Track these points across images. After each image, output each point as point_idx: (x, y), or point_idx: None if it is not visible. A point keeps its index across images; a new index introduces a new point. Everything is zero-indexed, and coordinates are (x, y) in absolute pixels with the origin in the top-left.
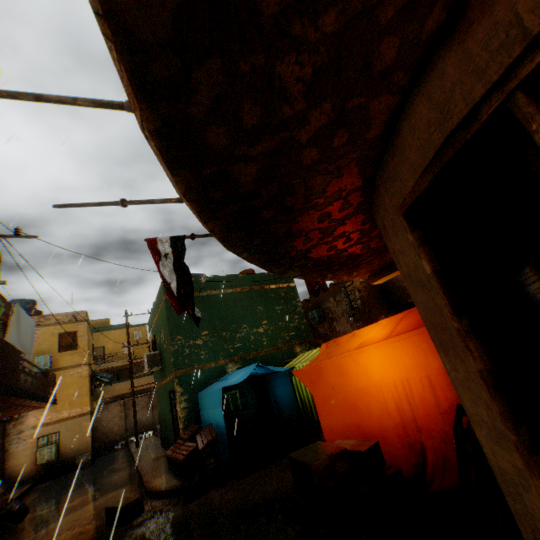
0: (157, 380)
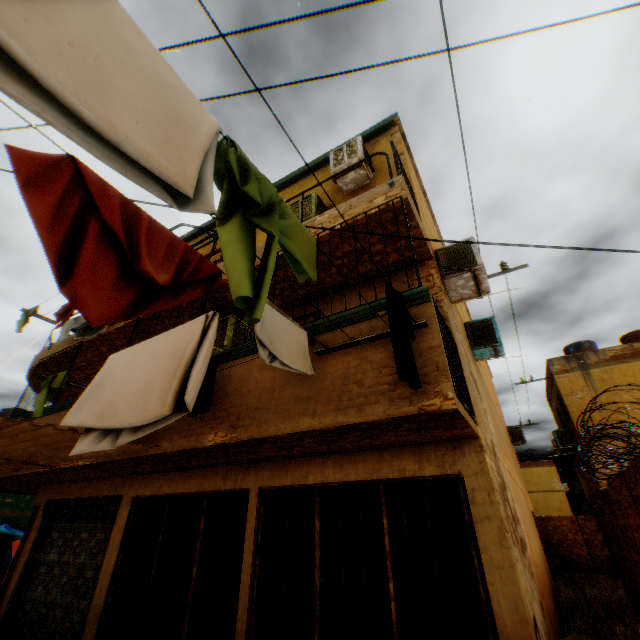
0: None
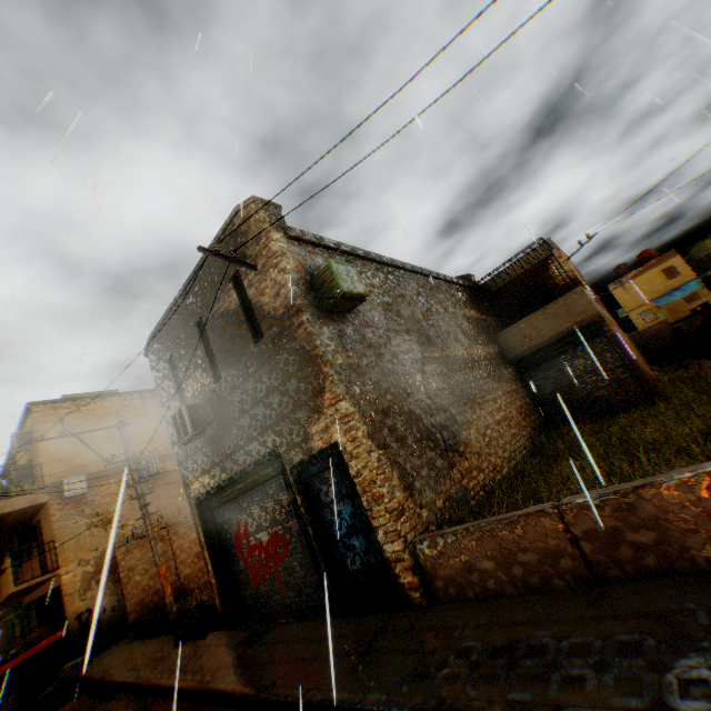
0: (8, 614)
